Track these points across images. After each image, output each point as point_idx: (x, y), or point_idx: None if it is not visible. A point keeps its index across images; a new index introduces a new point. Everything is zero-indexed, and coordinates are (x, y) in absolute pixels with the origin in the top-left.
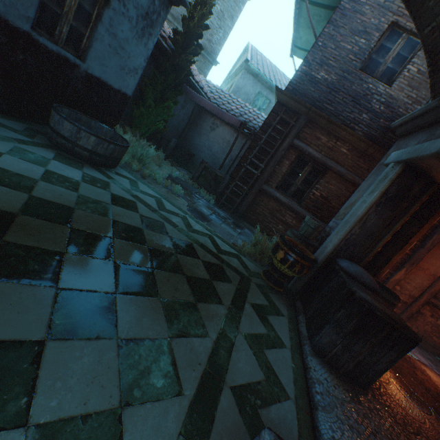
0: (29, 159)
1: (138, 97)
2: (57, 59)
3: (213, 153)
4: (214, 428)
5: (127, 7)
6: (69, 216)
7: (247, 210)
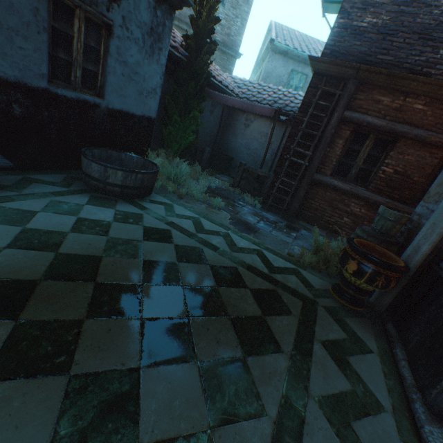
0: (62, 210)
1: (164, 116)
2: (78, 105)
3: (252, 151)
4: None
5: (130, 29)
6: (95, 268)
7: (301, 206)
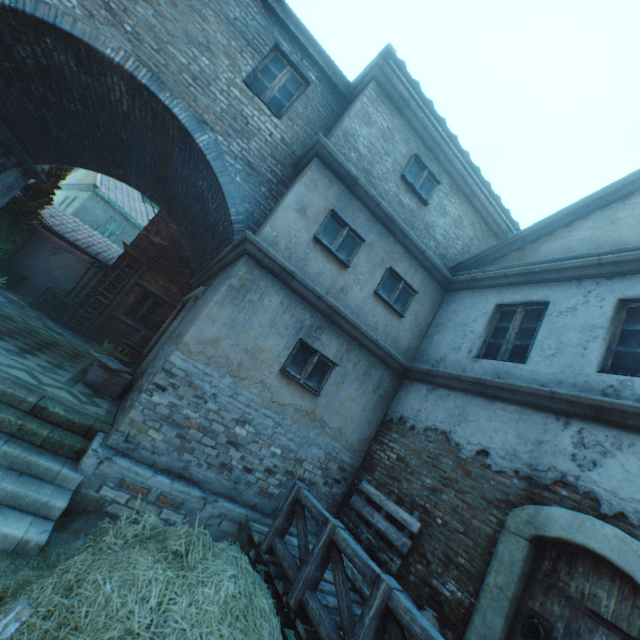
0: None
1: None
2: None
3: (54, 278)
4: None
5: None
6: None
7: (98, 332)
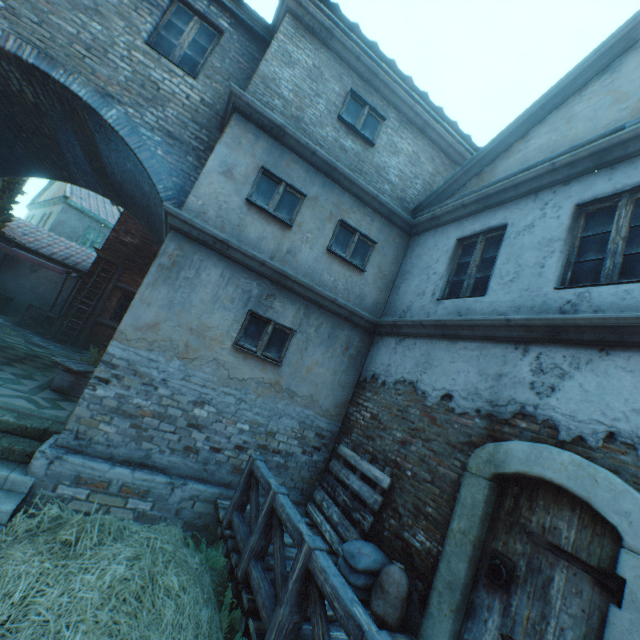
0: None
1: None
2: None
3: (40, 295)
4: None
5: None
6: None
7: (88, 340)
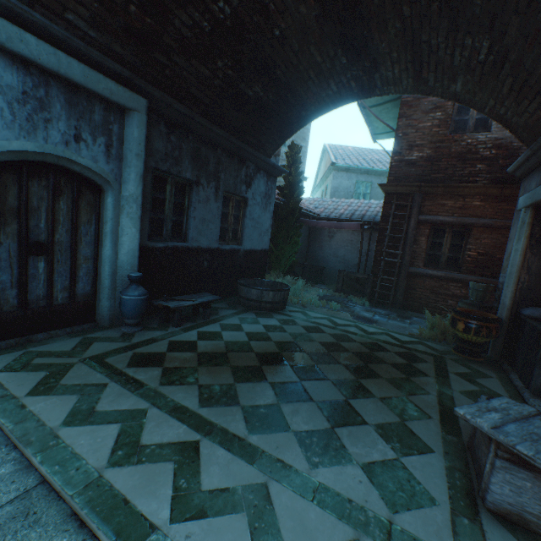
0: (250, 322)
1: (269, 245)
2: (230, 253)
3: (341, 258)
4: (462, 431)
5: (255, 198)
6: (298, 346)
7: (405, 298)
